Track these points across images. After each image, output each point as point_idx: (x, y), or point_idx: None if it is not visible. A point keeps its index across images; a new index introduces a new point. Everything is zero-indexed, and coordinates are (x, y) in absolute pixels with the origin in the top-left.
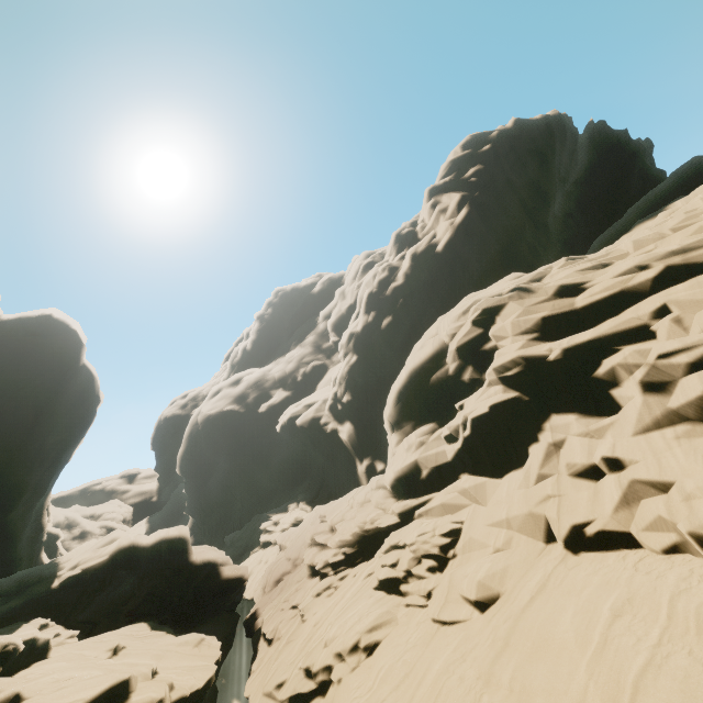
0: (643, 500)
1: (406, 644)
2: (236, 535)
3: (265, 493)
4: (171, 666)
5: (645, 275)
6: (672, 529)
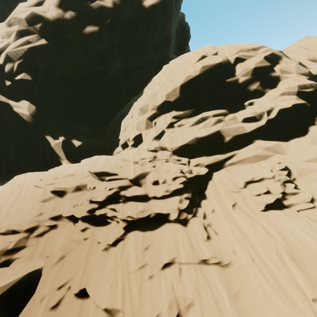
0: None
1: None
2: None
3: None
4: None
5: None
6: None
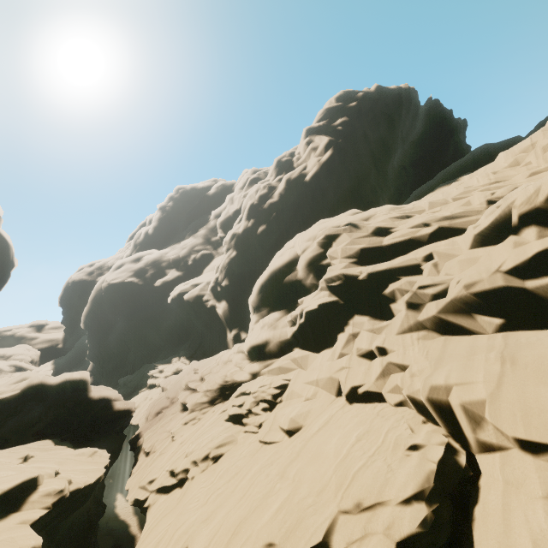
0: (392, 374)
1: (240, 455)
2: (129, 378)
3: (154, 348)
4: (70, 469)
5: (426, 230)
6: (402, 393)
